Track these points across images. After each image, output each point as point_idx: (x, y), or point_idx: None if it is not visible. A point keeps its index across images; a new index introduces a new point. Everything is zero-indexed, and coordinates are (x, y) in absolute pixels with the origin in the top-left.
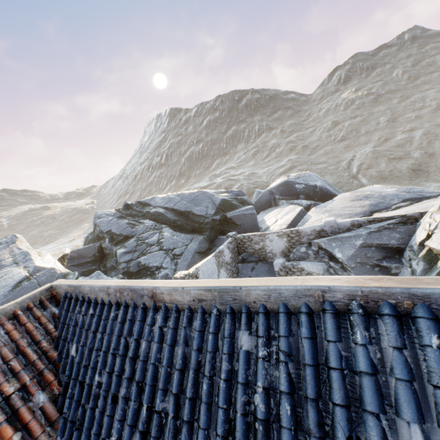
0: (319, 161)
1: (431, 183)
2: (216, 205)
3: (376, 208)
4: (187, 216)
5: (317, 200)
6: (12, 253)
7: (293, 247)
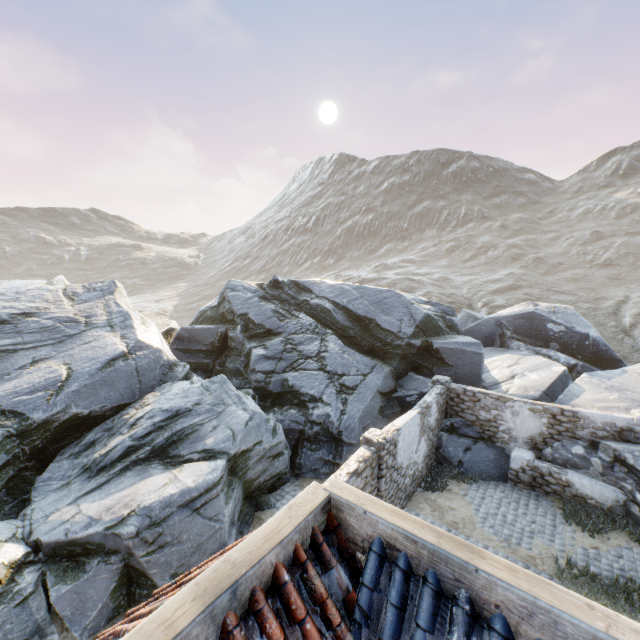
0: (561, 289)
1: None
2: (416, 321)
3: None
4: (365, 325)
5: (581, 359)
6: (108, 308)
7: (555, 437)
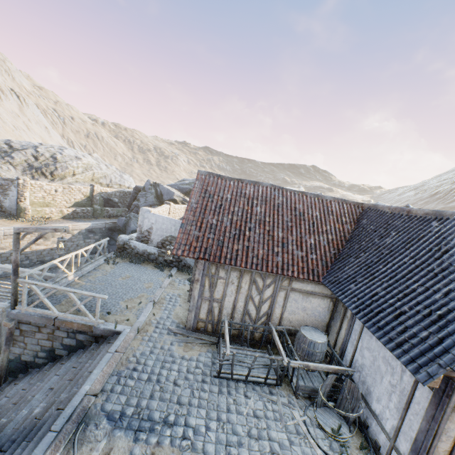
0: None
1: None
2: None
3: None
4: None
5: None
6: None
7: None
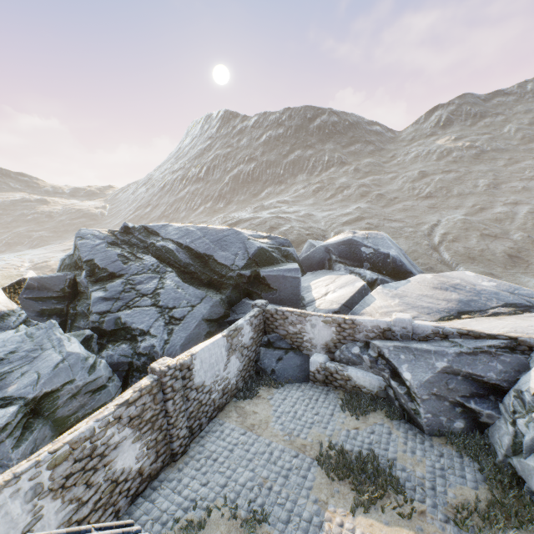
0: (394, 218)
1: (530, 279)
2: (250, 254)
3: (466, 308)
4: (205, 261)
5: (385, 274)
6: None
7: (342, 342)
